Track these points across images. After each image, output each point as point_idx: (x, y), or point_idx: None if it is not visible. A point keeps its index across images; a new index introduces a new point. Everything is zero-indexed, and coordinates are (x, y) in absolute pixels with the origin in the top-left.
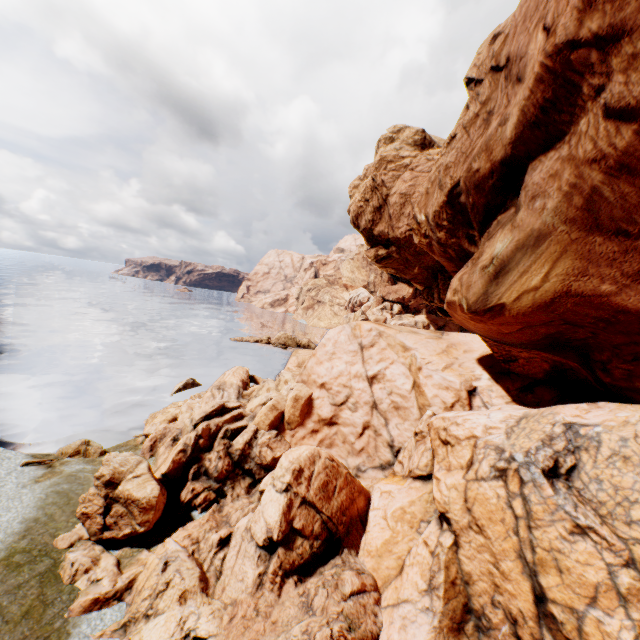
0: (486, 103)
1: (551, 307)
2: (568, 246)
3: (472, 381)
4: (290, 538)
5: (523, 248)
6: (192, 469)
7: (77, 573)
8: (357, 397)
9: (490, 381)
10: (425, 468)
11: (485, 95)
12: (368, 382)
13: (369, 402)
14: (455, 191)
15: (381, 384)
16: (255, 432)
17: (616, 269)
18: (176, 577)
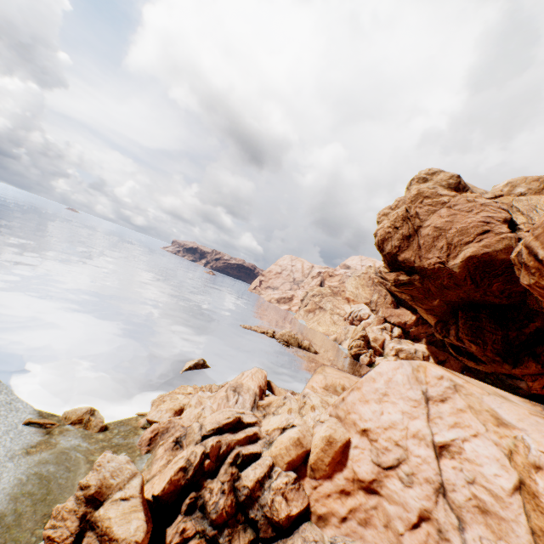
0: None
1: None
2: None
3: None
4: None
5: None
6: (188, 498)
7: None
8: (414, 466)
9: None
10: None
11: None
12: (434, 451)
13: (433, 481)
14: None
15: (455, 461)
16: (270, 468)
17: None
18: None
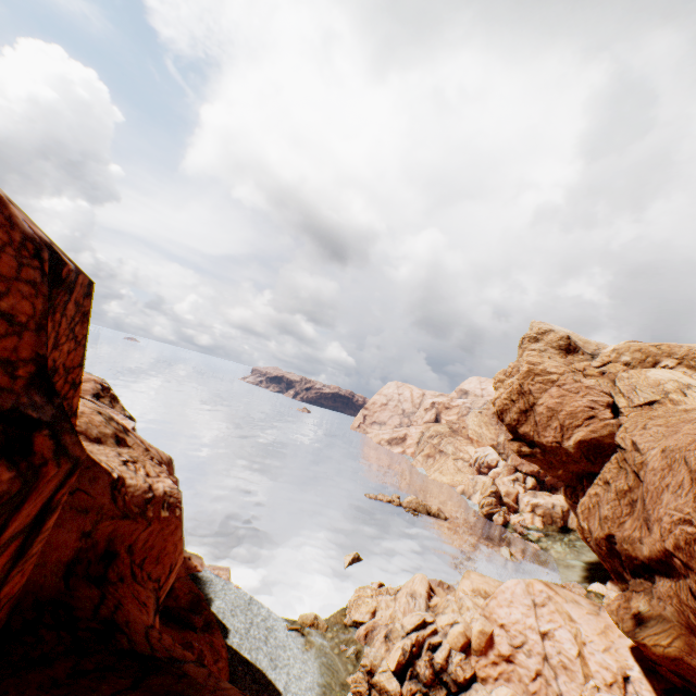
0: (631, 491)
1: (673, 661)
2: (679, 634)
3: (626, 669)
4: None
5: (655, 619)
6: (408, 670)
7: None
8: (531, 645)
9: (640, 673)
10: None
11: (630, 482)
12: (540, 636)
13: (541, 653)
14: (611, 539)
15: (551, 641)
16: (449, 650)
17: None
18: None
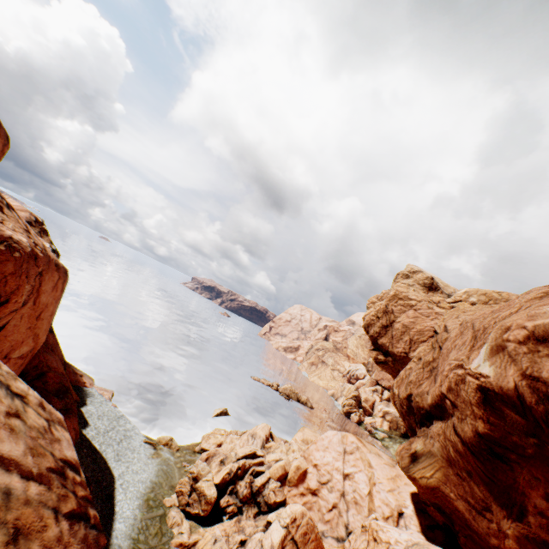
0: (434, 361)
1: (432, 490)
2: (441, 467)
3: (402, 507)
4: None
5: (425, 455)
6: (230, 487)
7: (174, 524)
8: (334, 483)
9: (412, 512)
10: None
11: (435, 355)
12: (343, 476)
13: (340, 490)
14: (410, 397)
15: (350, 481)
16: (268, 478)
17: (456, 488)
18: None
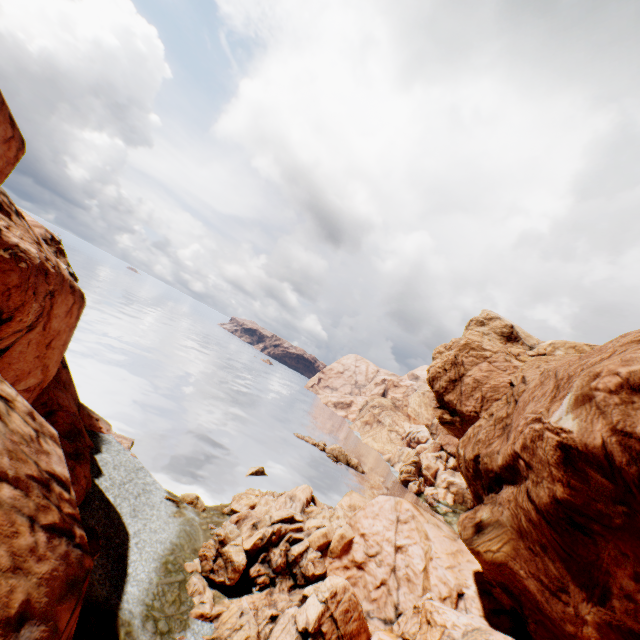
0: (507, 417)
1: (499, 567)
2: (510, 539)
3: (463, 586)
4: (317, 635)
5: (492, 525)
6: (262, 554)
7: (195, 591)
8: (384, 556)
9: (475, 593)
10: (412, 635)
11: (509, 410)
12: (394, 549)
13: (391, 564)
14: (478, 458)
15: (403, 555)
16: (307, 547)
17: (527, 565)
18: (247, 624)
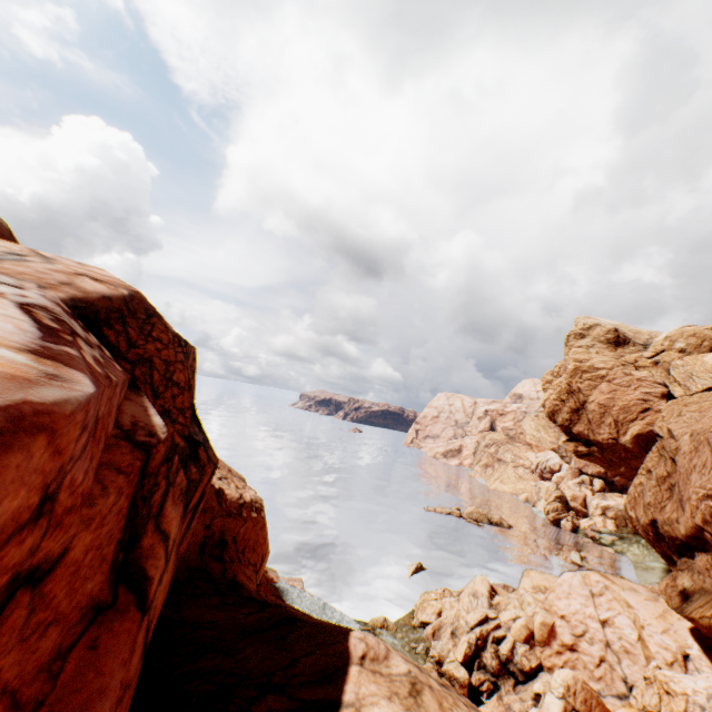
0: (669, 476)
1: None
2: None
3: (685, 648)
4: None
5: (698, 592)
6: (475, 662)
7: None
8: (592, 633)
9: (699, 651)
10: (654, 706)
11: (668, 468)
12: (600, 624)
13: (602, 640)
14: (655, 523)
15: (611, 628)
16: (513, 642)
17: None
18: None
